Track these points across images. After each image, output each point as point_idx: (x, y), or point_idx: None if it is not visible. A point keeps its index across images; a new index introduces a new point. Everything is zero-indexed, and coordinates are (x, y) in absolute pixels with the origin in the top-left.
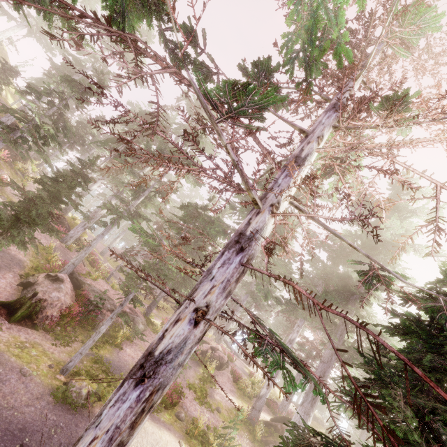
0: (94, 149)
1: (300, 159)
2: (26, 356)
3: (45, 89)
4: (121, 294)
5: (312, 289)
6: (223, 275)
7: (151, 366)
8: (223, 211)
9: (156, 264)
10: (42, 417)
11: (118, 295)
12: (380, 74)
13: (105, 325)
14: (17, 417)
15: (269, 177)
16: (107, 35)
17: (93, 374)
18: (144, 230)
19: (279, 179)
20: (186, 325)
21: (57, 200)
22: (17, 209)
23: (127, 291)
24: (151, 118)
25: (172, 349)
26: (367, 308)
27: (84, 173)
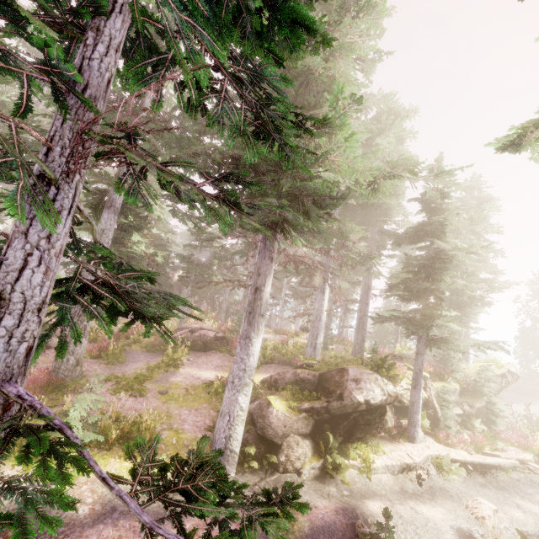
0: None
1: None
2: None
3: None
4: None
5: None
6: None
7: None
8: None
9: None
10: None
11: None
12: None
13: None
14: None
15: None
16: None
17: None
18: None
19: None
20: None
21: None
22: None
23: None
24: None
25: None
26: None
27: None
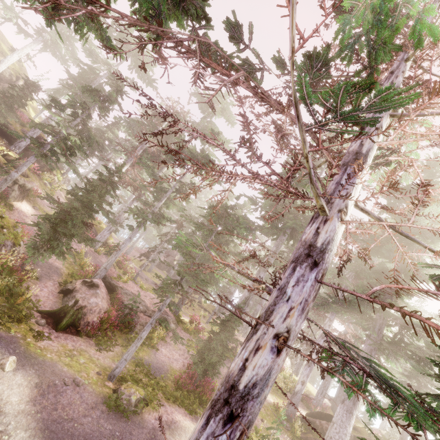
0: (111, 153)
1: (362, 156)
2: (76, 365)
3: (69, 102)
4: (157, 298)
5: (346, 283)
6: (300, 295)
7: (238, 402)
8: (242, 206)
9: (189, 267)
10: (99, 427)
11: (148, 296)
12: (437, 50)
13: (146, 330)
14: (77, 428)
15: (346, 182)
16: (173, 41)
17: (137, 378)
18: (191, 241)
19: (342, 180)
20: (268, 354)
21: (89, 210)
22: (54, 221)
23: (161, 295)
24: (246, 134)
25: (257, 382)
26: (404, 299)
27: (112, 181)
